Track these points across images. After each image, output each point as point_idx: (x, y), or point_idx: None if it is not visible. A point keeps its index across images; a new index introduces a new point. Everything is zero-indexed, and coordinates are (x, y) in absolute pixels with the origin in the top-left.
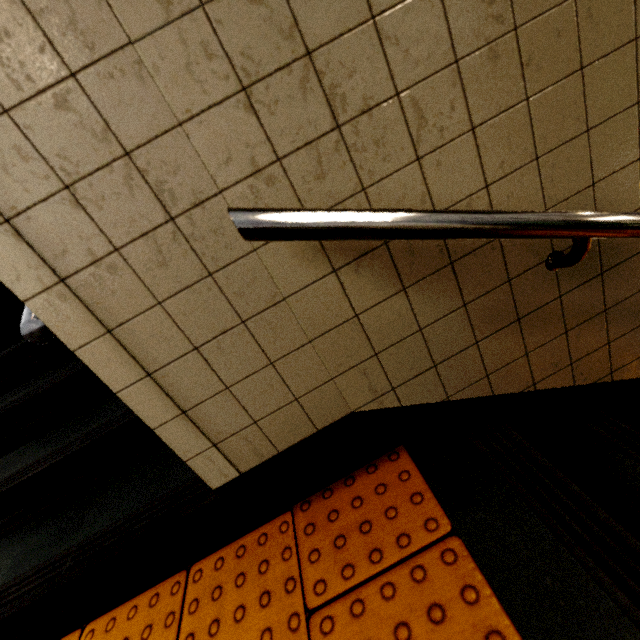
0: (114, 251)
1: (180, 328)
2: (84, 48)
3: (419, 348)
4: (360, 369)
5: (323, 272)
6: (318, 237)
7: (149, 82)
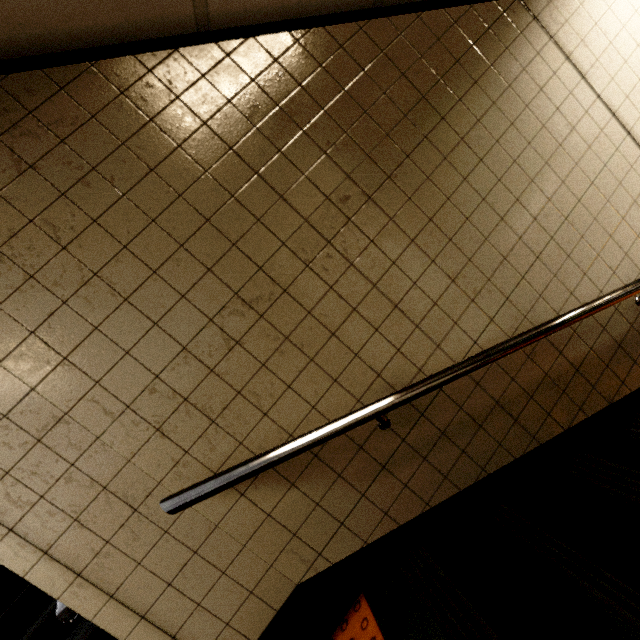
0: (106, 543)
1: (156, 574)
2: (76, 451)
3: (323, 517)
4: (288, 550)
5: (235, 498)
6: (213, 495)
7: (110, 450)
